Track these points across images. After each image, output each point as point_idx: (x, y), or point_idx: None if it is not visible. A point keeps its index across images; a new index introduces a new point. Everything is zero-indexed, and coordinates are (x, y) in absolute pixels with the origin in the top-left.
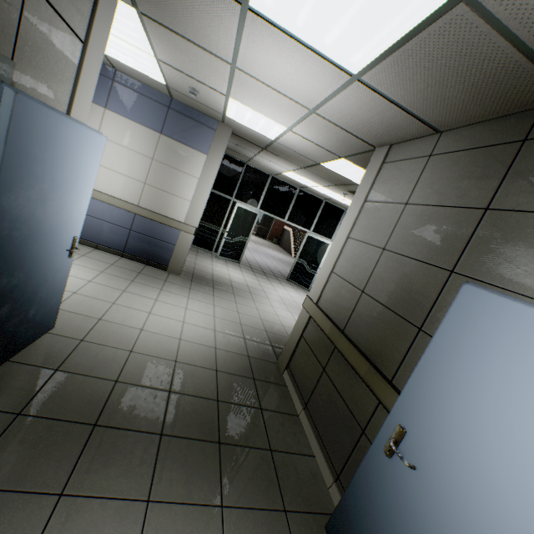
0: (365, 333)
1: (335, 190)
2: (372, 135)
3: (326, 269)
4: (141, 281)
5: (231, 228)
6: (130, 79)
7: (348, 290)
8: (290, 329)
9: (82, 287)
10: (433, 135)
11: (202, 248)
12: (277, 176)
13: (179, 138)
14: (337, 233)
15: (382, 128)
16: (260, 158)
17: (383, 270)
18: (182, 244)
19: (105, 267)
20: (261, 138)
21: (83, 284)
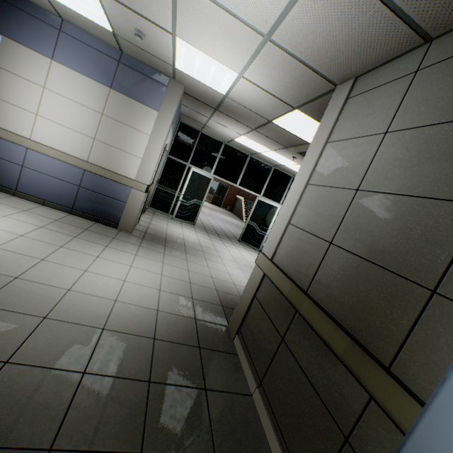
0: (339, 295)
1: (284, 154)
2: (335, 65)
3: (282, 221)
4: (85, 237)
5: (186, 191)
6: (78, 30)
7: (310, 243)
8: (242, 288)
9: (8, 241)
10: (418, 48)
11: (159, 210)
12: (229, 143)
13: (130, 93)
14: (293, 181)
15: (350, 50)
16: (213, 122)
17: (359, 215)
18: (133, 202)
19: (47, 222)
20: (213, 94)
21: (11, 239)
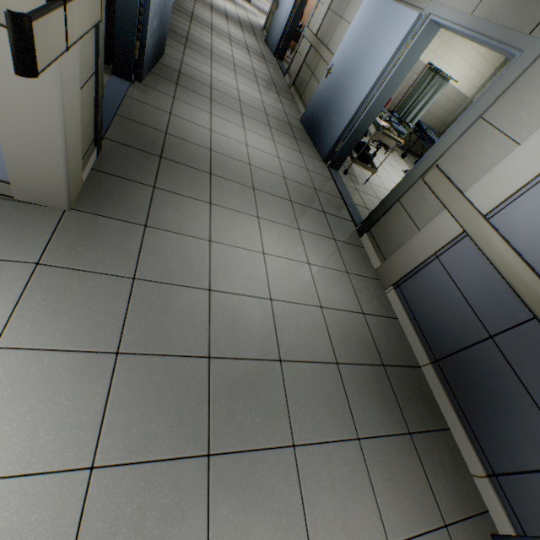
0: None
1: None
2: None
3: None
4: None
5: None
6: None
7: None
8: None
9: None
10: None
11: None
12: None
13: None
14: None
15: None
16: None
17: None
18: None
19: None
20: None
21: None
